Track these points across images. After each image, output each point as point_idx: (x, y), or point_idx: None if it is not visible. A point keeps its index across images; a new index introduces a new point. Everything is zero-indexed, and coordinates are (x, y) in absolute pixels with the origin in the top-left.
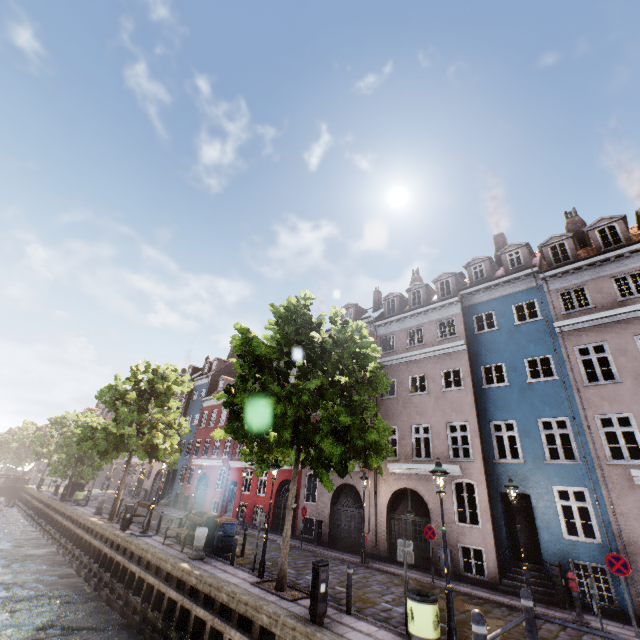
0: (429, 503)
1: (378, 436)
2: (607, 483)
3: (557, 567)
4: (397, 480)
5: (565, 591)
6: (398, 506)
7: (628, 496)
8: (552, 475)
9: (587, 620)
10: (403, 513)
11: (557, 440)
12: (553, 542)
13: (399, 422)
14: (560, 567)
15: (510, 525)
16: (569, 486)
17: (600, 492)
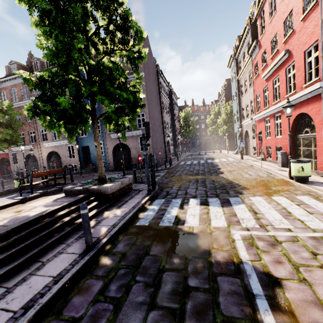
0: (60, 155)
1: (5, 135)
2: (106, 139)
3: (92, 164)
4: (49, 149)
5: (94, 169)
6: (51, 158)
7: (110, 142)
8: None
9: (93, 174)
10: (53, 160)
11: None
12: (94, 158)
13: None
14: (93, 163)
15: (85, 156)
16: None
17: (105, 142)
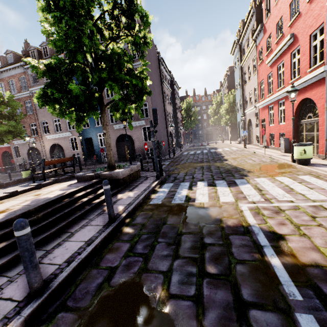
0: (63, 147)
1: (9, 127)
2: (109, 130)
3: (96, 155)
4: (51, 141)
5: (98, 160)
6: (54, 150)
7: (113, 133)
8: (97, 130)
9: (97, 165)
10: (56, 152)
11: (99, 119)
12: (97, 149)
13: (48, 119)
14: (97, 155)
15: (89, 148)
16: (101, 133)
17: None
